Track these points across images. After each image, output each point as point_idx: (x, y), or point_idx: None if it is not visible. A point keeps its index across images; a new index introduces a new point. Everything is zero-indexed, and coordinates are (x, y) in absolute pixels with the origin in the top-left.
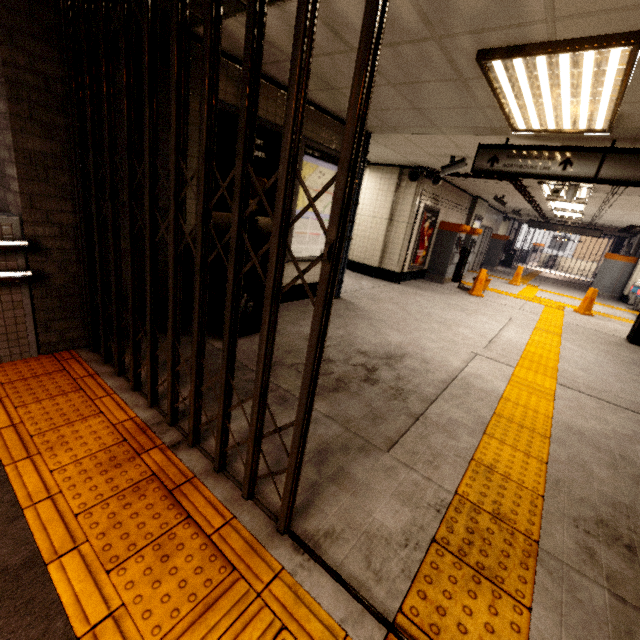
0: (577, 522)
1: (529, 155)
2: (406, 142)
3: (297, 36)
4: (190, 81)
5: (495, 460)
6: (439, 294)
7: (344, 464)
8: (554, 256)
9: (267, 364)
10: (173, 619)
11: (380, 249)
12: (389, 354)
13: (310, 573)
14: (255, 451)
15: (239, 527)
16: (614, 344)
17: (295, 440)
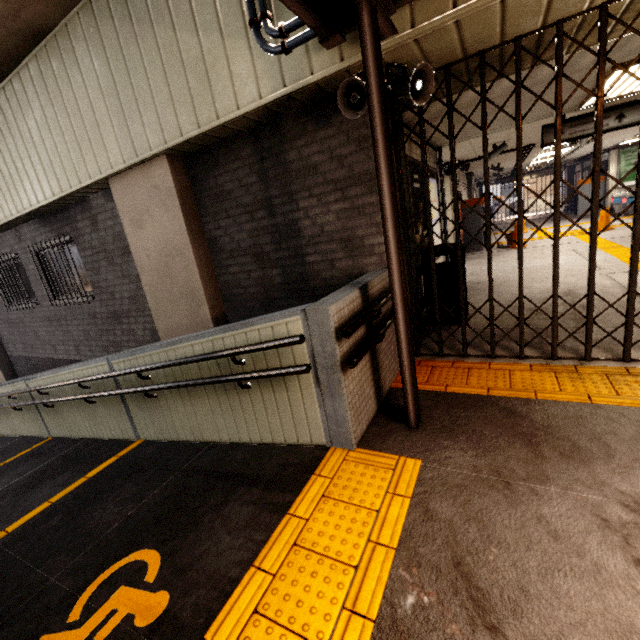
0: None
1: (587, 121)
2: (464, 145)
3: None
4: None
5: None
6: (497, 256)
7: None
8: (515, 203)
9: None
10: None
11: None
12: (562, 293)
13: None
14: None
15: None
16: None
17: None
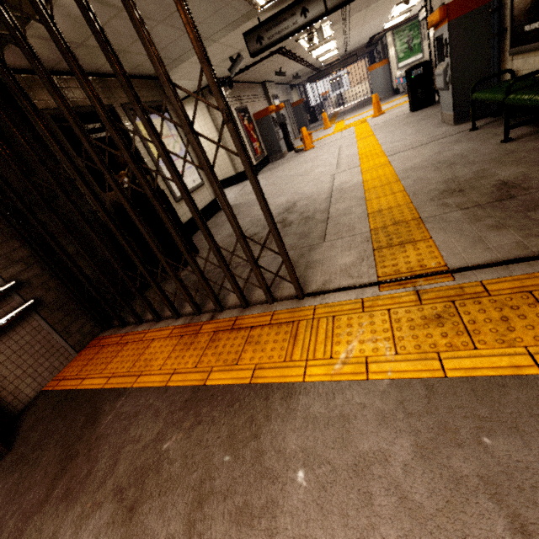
0: (432, 199)
1: (278, 21)
2: (192, 66)
3: (124, 2)
4: (19, 106)
5: (379, 206)
6: (287, 163)
7: (307, 260)
8: (339, 94)
9: (232, 216)
10: (284, 350)
11: (228, 160)
12: (285, 208)
13: (328, 298)
14: (259, 272)
15: (280, 312)
16: (405, 118)
17: (276, 239)
